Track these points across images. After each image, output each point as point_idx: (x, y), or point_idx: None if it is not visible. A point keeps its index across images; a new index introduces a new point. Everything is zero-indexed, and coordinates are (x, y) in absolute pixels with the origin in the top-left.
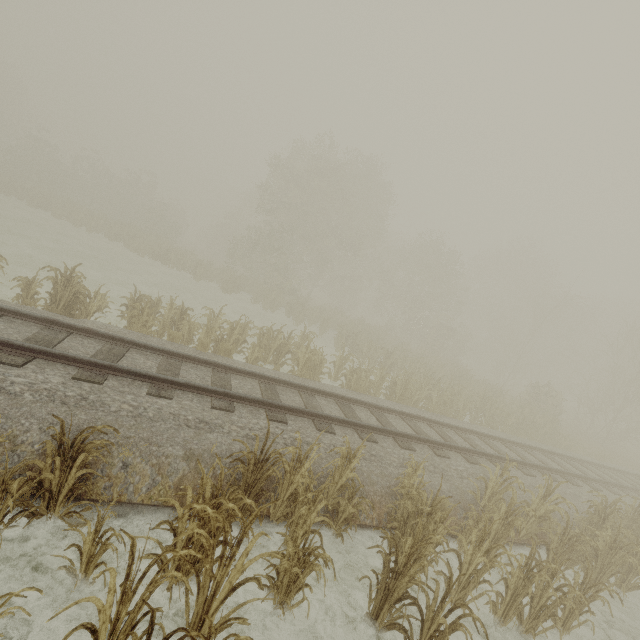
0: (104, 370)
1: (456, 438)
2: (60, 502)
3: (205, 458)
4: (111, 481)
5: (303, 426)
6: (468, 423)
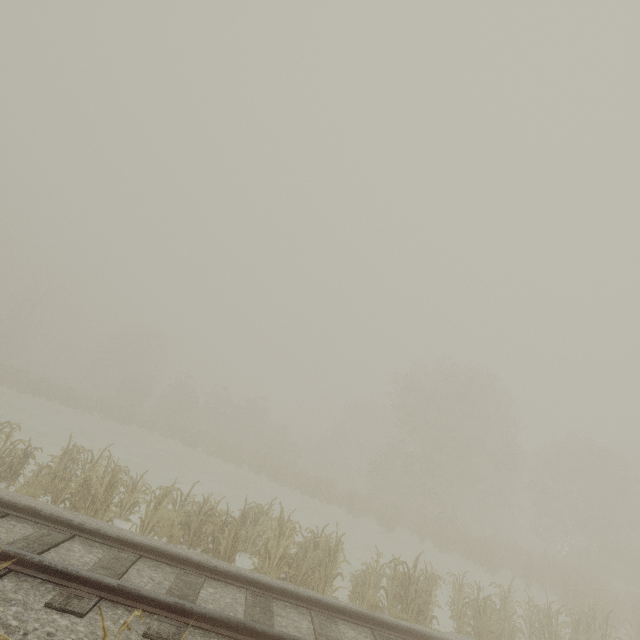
0: None
1: None
2: None
3: None
4: None
5: None
6: None
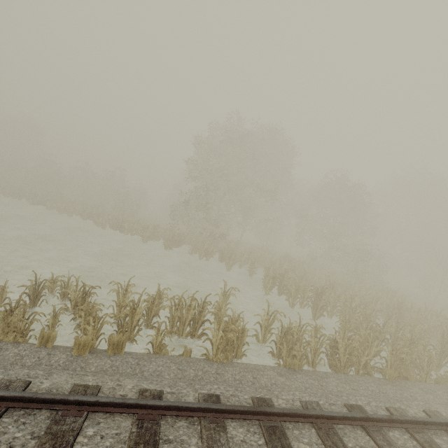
0: None
1: None
2: None
3: None
4: None
5: None
6: (442, 388)
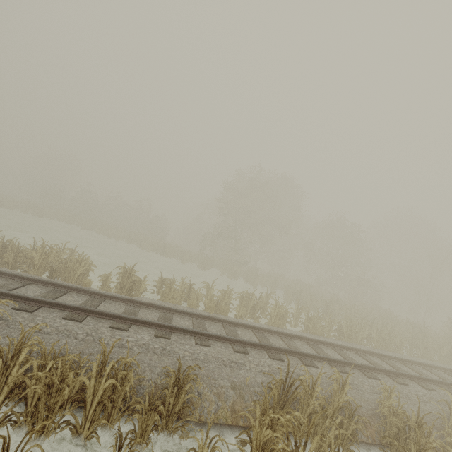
0: (168, 329)
1: (405, 368)
2: (172, 420)
3: (244, 388)
4: (193, 405)
5: (294, 362)
6: (408, 356)
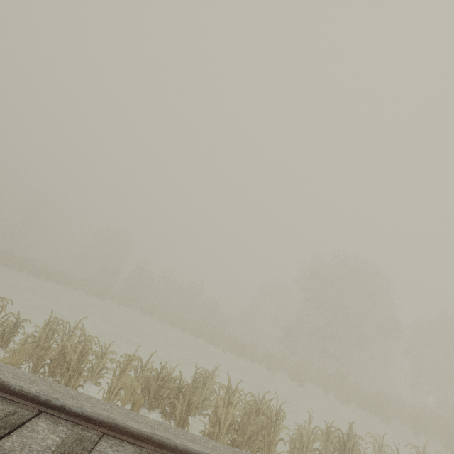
0: None
1: None
2: None
3: None
4: None
5: None
6: None
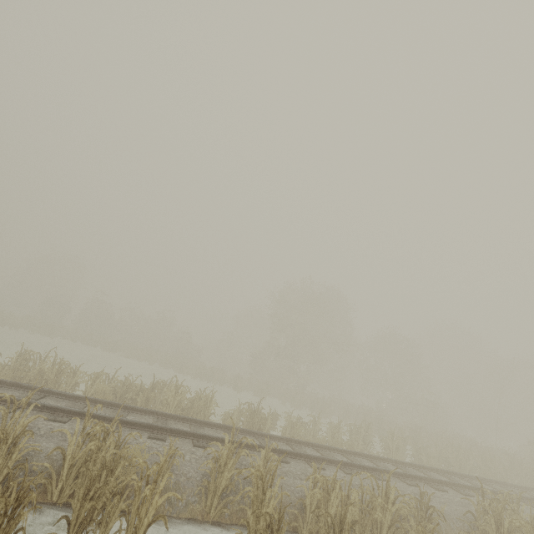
0: (348, 467)
1: (528, 495)
2: None
3: (445, 516)
4: None
5: (454, 493)
6: None
